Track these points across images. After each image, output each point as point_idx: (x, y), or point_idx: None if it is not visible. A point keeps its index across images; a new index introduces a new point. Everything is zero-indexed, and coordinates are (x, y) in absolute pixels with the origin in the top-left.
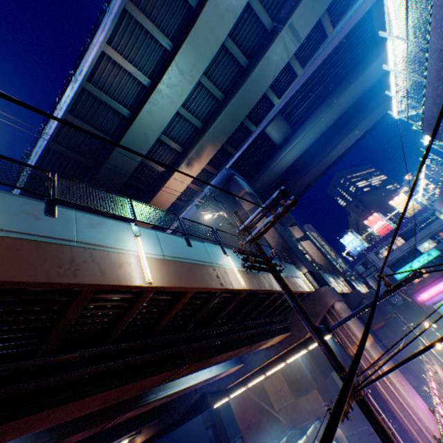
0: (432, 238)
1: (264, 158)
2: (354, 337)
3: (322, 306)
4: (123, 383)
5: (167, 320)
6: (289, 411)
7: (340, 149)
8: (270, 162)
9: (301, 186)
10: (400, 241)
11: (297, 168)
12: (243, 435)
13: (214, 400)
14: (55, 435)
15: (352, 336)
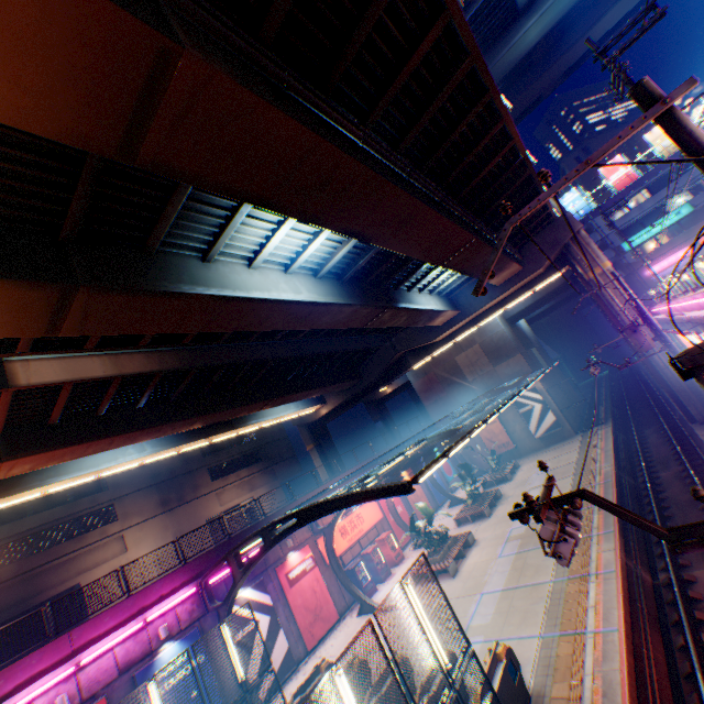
0: (689, 190)
1: (493, 36)
2: (597, 261)
3: (567, 233)
4: (454, 223)
5: (476, 183)
6: (485, 380)
7: (606, 25)
8: (501, 44)
9: (531, 97)
10: (643, 197)
11: (532, 61)
12: (428, 411)
13: (415, 360)
14: (358, 301)
15: (596, 259)
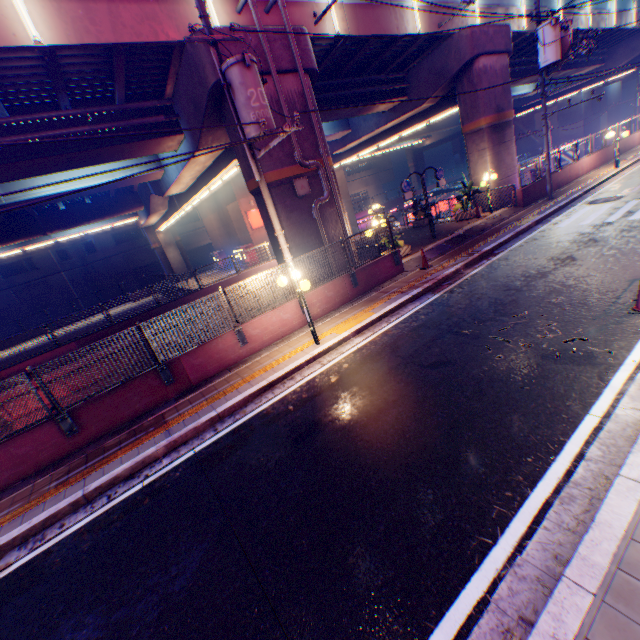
0: None
1: None
2: None
3: None
4: None
5: None
6: None
7: None
8: None
9: None
10: None
11: None
12: None
13: None
14: None
15: None
